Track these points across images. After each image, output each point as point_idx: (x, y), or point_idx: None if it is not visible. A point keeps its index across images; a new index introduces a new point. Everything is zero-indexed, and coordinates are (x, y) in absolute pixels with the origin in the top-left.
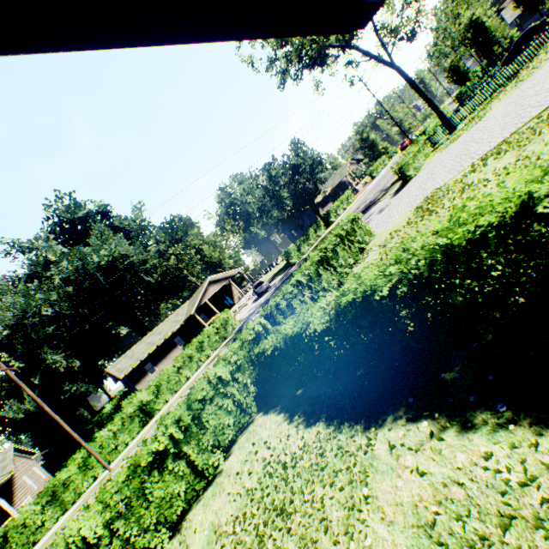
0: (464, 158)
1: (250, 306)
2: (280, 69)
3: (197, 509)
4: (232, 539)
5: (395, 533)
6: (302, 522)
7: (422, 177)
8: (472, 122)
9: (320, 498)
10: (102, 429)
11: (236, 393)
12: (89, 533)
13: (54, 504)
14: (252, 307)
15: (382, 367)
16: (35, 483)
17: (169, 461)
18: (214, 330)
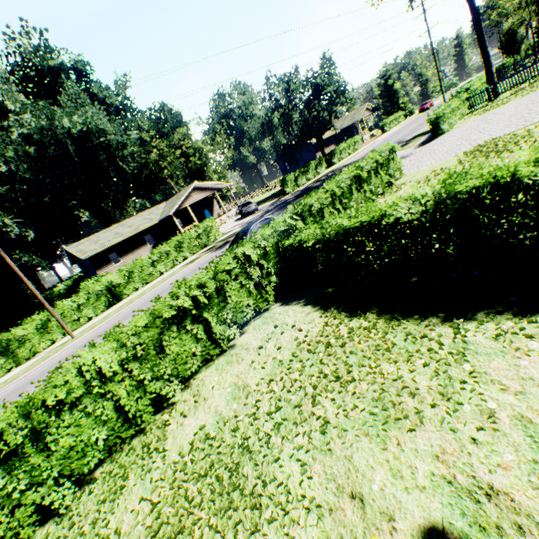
0: (529, 115)
1: (233, 224)
2: None
3: (209, 372)
4: (270, 397)
5: (530, 401)
6: (370, 389)
7: (461, 132)
8: (523, 91)
9: (396, 371)
10: (51, 306)
11: (259, 278)
12: (105, 366)
13: (7, 356)
14: (236, 224)
15: (453, 275)
16: None
17: (188, 322)
18: (196, 235)
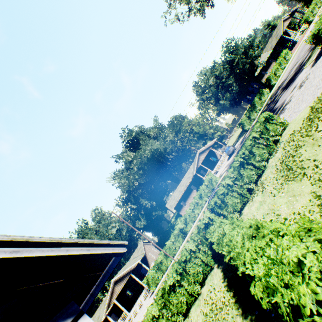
0: None
1: (225, 164)
2: (196, 10)
3: (193, 308)
4: None
5: None
6: None
7: None
8: None
9: None
10: (173, 229)
11: (200, 256)
12: (154, 313)
13: (159, 270)
14: (226, 165)
15: None
16: (154, 255)
17: (177, 287)
18: (205, 186)
